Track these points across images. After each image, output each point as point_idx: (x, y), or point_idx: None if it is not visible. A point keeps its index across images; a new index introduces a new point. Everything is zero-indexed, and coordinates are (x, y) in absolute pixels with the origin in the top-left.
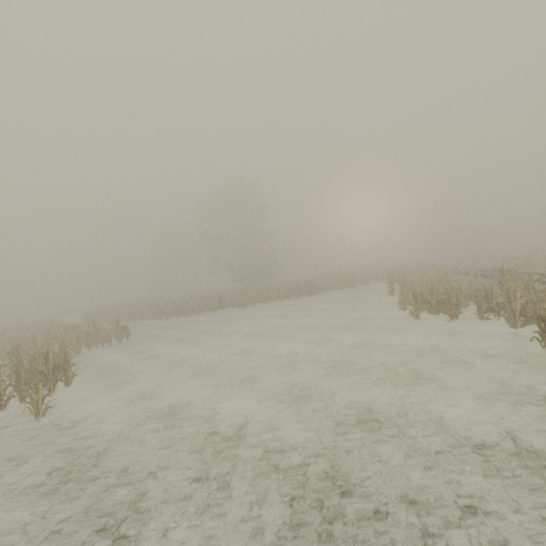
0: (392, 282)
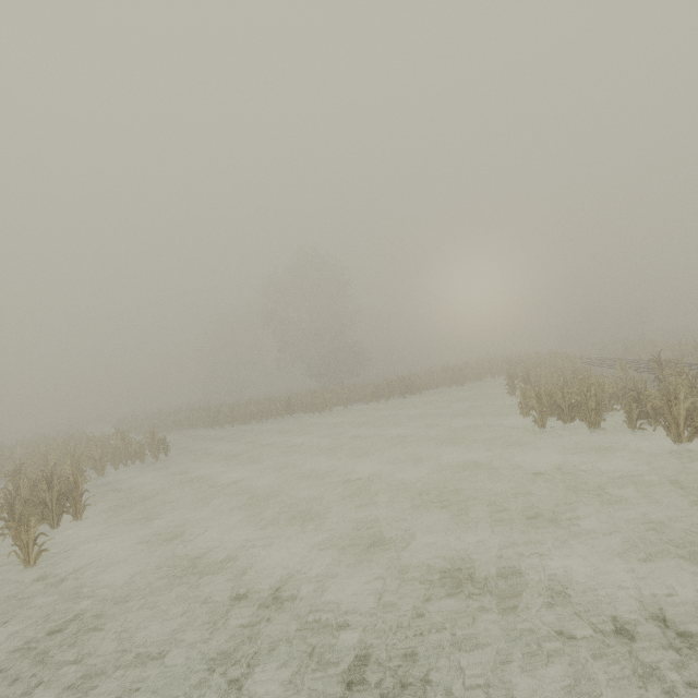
0: (511, 378)
